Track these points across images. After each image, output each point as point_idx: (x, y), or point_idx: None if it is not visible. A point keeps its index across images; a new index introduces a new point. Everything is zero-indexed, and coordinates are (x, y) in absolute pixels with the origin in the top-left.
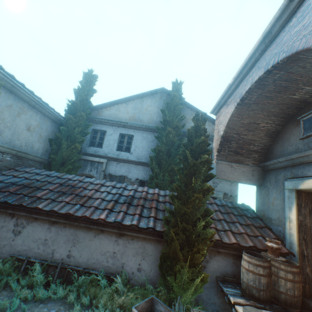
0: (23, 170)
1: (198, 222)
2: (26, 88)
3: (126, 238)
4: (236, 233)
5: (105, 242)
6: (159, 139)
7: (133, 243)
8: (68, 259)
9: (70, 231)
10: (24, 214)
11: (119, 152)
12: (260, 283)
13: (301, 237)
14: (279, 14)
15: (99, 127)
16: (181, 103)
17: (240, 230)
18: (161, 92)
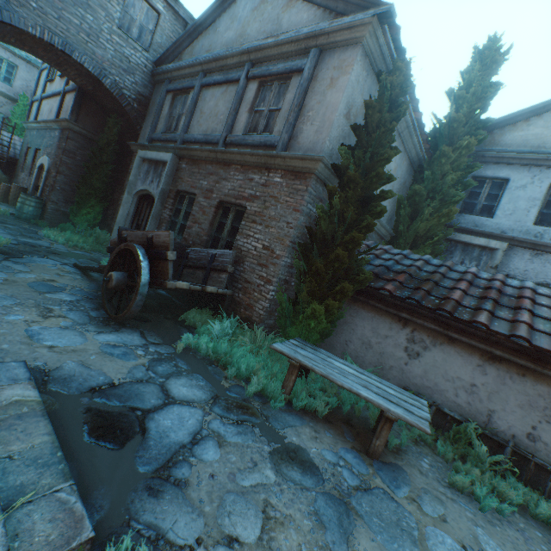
0: (377, 248)
1: None
2: (413, 94)
3: None
4: None
5: None
6: None
7: None
8: (527, 442)
9: (536, 389)
10: (431, 326)
11: (543, 230)
12: None
13: None
14: None
15: (488, 172)
16: None
17: None
18: None
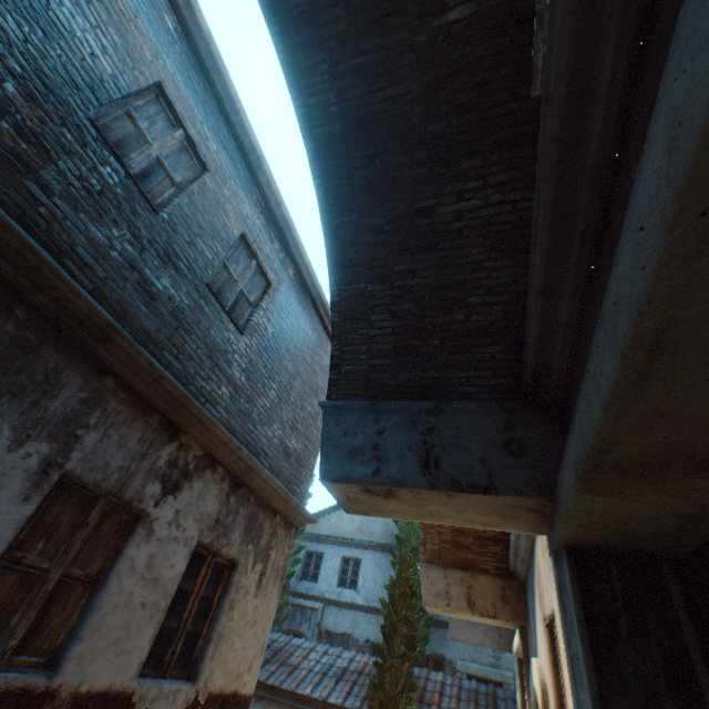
0: None
1: (401, 698)
2: None
3: None
4: None
5: None
6: (395, 565)
7: None
8: None
9: None
10: None
11: (341, 589)
12: None
13: None
14: None
15: (314, 548)
16: None
17: None
18: None
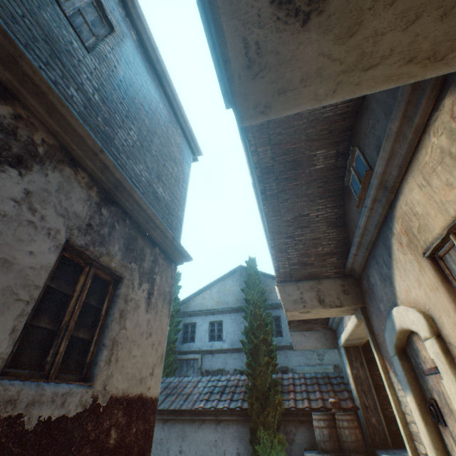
0: None
1: (270, 392)
2: None
3: (223, 423)
4: (313, 400)
5: (207, 431)
6: (246, 318)
7: (230, 428)
8: (180, 454)
9: (179, 427)
10: None
11: (212, 343)
12: (324, 434)
13: (359, 389)
14: (269, 247)
15: (189, 321)
16: (259, 277)
17: (316, 396)
18: (239, 270)
